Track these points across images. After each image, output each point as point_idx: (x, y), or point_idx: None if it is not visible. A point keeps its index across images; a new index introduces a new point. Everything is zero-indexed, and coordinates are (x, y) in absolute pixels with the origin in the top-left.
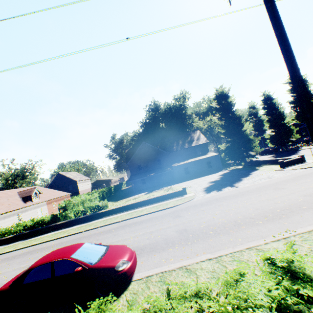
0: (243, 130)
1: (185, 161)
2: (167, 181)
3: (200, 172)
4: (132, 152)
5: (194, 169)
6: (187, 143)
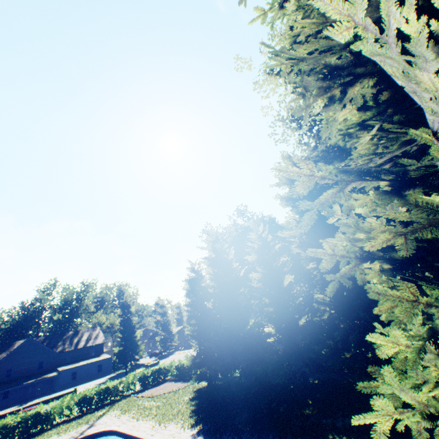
0: (136, 335)
1: (76, 364)
2: (44, 391)
3: (89, 377)
4: (3, 350)
5: (83, 373)
6: (83, 341)
